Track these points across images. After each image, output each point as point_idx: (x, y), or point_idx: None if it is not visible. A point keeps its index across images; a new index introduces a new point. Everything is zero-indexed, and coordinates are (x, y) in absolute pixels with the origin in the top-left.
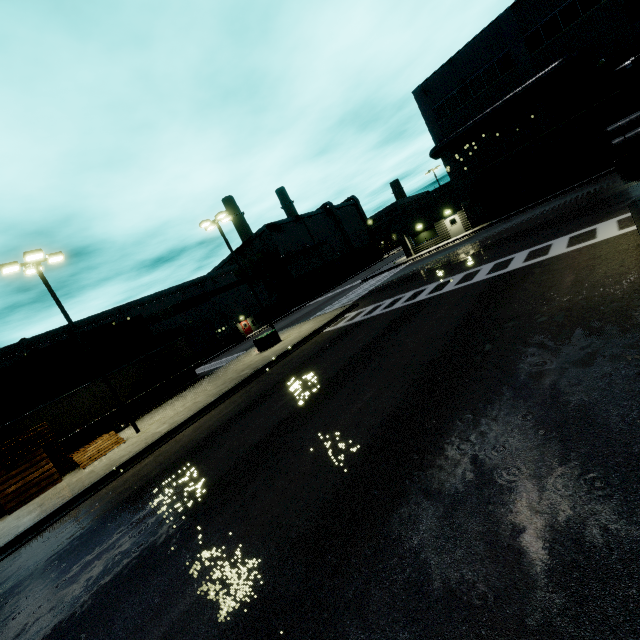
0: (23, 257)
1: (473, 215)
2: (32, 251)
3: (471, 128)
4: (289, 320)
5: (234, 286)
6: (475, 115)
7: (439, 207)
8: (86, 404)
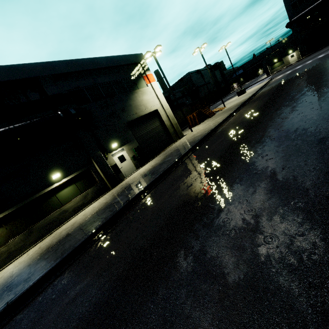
0: (201, 45)
1: (303, 51)
2: (205, 43)
3: (309, 11)
4: (214, 106)
5: (181, 98)
6: (310, 5)
7: (286, 50)
8: (181, 115)
